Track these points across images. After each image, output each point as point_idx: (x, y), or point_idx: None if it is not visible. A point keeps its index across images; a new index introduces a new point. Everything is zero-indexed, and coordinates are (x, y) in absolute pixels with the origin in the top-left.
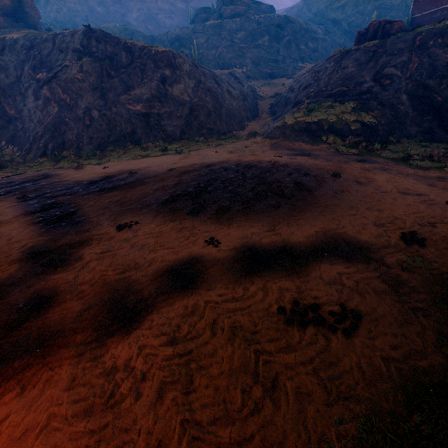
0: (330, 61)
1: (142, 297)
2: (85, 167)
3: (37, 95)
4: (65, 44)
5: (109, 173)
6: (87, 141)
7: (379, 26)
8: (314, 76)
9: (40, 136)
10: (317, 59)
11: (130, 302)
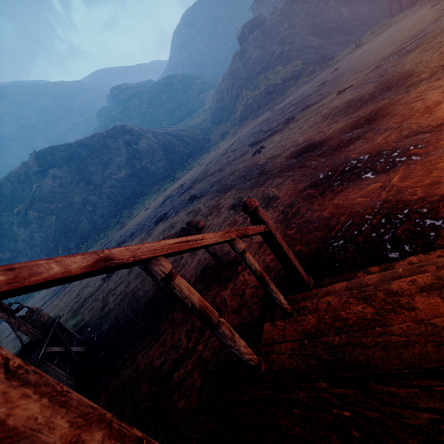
0: (234, 63)
1: (374, 88)
2: (128, 223)
3: (25, 223)
4: (23, 175)
5: (159, 202)
6: (100, 221)
7: (249, 25)
8: (232, 77)
9: (54, 247)
10: (210, 87)
11: (372, 94)
